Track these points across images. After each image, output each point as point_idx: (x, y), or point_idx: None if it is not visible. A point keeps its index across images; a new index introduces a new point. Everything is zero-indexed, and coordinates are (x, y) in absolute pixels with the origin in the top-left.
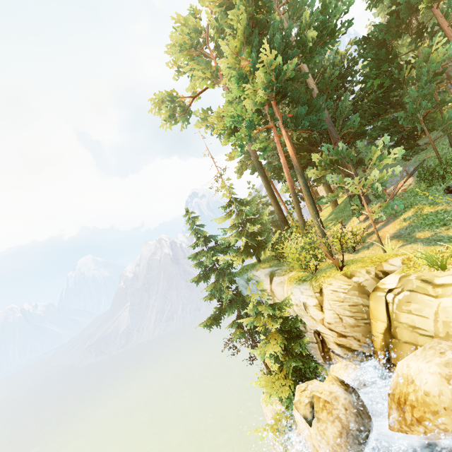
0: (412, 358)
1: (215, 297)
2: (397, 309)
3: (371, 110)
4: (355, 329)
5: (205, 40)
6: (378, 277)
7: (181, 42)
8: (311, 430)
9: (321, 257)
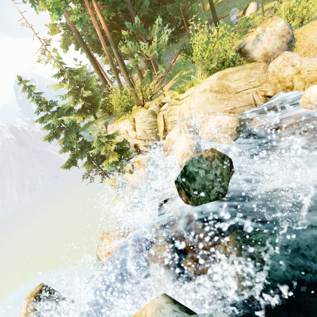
0: (170, 132)
1: (68, 149)
2: (167, 117)
3: None
4: (152, 135)
5: None
6: (160, 106)
7: None
8: (133, 176)
9: (133, 102)
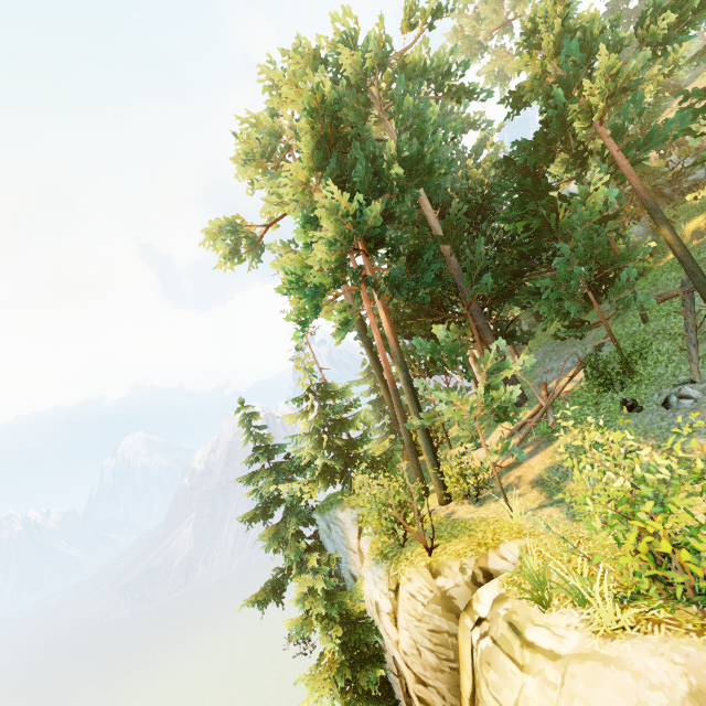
0: None
1: (282, 547)
2: (479, 667)
3: (512, 266)
4: (438, 675)
5: (287, 145)
6: (476, 583)
7: (248, 150)
8: None
9: (413, 517)
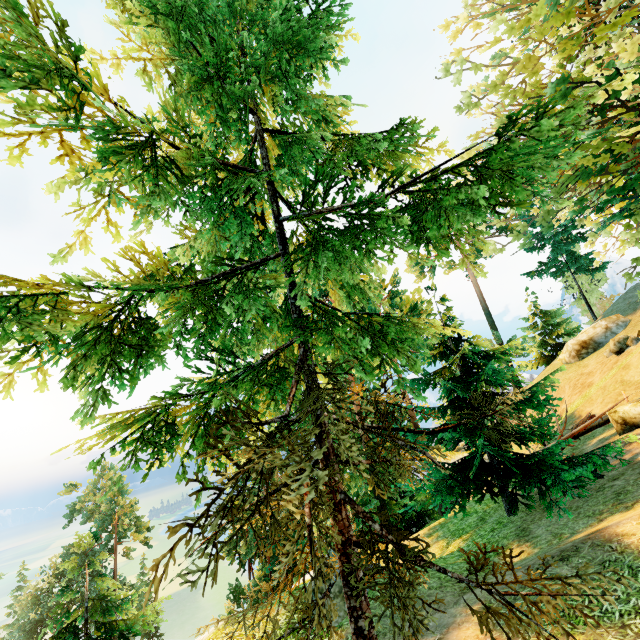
0: None
1: None
2: None
3: None
4: None
5: None
6: None
7: None
8: None
9: None
